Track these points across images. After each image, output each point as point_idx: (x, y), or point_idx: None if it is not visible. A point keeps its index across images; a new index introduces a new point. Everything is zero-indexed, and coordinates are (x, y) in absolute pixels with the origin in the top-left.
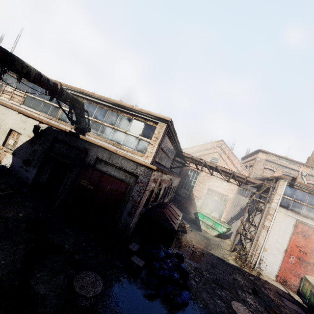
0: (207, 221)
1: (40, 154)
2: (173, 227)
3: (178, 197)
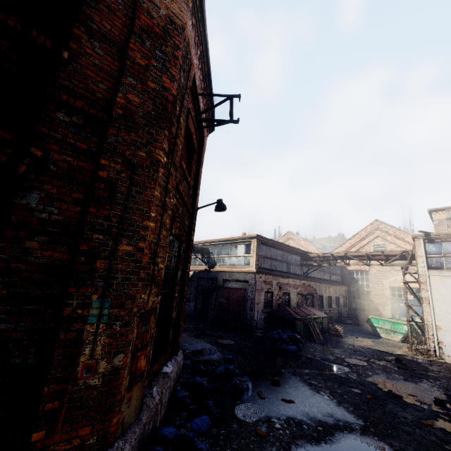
0: (384, 325)
1: (193, 291)
2: (293, 315)
3: (349, 311)
